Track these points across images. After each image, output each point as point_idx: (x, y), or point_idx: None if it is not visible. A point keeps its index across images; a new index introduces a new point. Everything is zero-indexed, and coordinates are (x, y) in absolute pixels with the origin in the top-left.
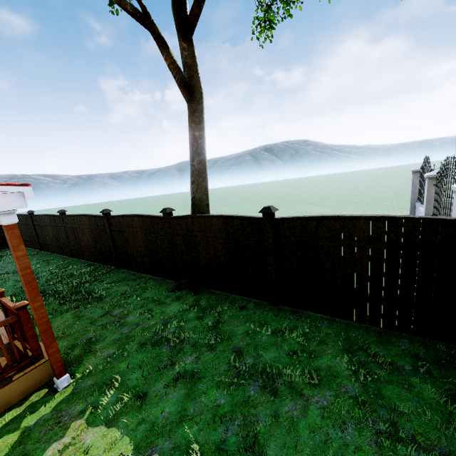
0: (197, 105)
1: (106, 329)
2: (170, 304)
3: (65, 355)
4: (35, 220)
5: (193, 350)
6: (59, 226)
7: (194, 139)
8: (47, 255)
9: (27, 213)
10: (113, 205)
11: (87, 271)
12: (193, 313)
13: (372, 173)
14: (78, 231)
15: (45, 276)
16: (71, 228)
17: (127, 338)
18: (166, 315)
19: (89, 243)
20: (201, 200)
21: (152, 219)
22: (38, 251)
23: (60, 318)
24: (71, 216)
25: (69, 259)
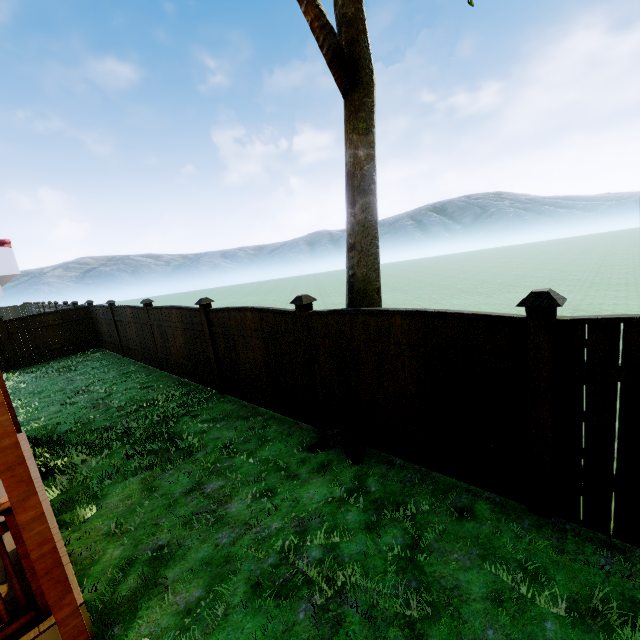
0: (364, 96)
1: (190, 528)
2: (308, 481)
3: (111, 588)
4: (116, 314)
5: (369, 633)
6: (144, 323)
7: (357, 163)
8: (129, 364)
9: (121, 303)
10: (223, 292)
11: (176, 394)
12: (356, 510)
13: (628, 236)
14: (167, 332)
15: (119, 400)
16: (158, 326)
17: (227, 561)
18: (301, 508)
19: (181, 350)
20: (368, 281)
21: (275, 315)
22: (119, 358)
23: (122, 487)
24: (158, 308)
25: (156, 373)
